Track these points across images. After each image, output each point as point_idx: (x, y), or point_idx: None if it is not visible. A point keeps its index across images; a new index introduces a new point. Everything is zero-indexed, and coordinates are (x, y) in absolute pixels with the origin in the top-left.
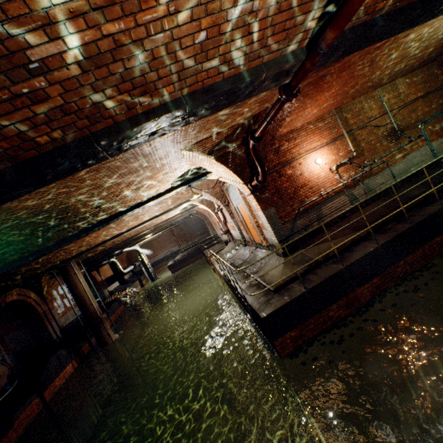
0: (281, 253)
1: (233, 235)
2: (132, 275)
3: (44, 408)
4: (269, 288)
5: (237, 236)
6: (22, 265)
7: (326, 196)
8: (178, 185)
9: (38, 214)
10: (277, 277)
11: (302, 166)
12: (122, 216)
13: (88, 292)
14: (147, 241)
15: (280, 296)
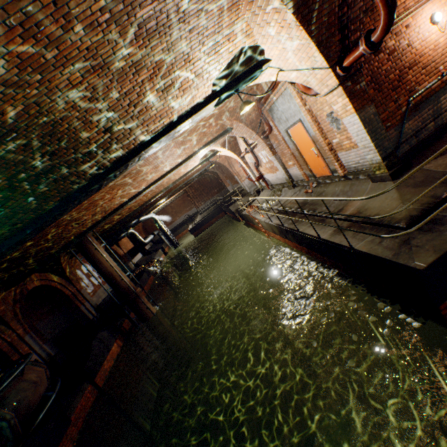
0: (387, 176)
1: (268, 180)
2: (152, 245)
3: (99, 396)
4: (392, 226)
5: (275, 180)
6: (20, 243)
7: (446, 79)
8: (222, 90)
9: (1, 139)
10: (396, 209)
11: (411, 30)
12: (144, 151)
13: (116, 267)
14: (161, 208)
15: (430, 233)
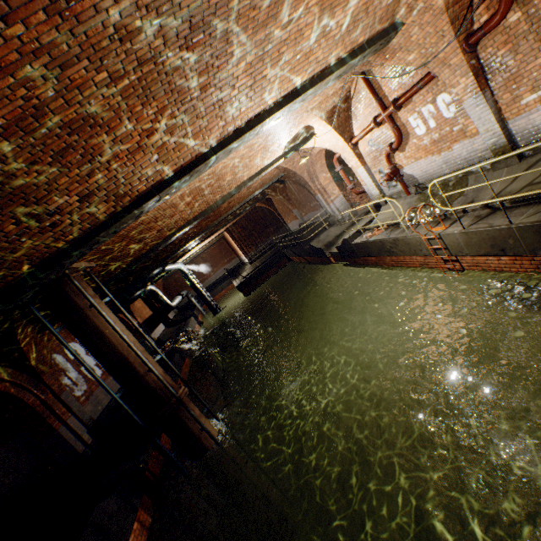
0: None
1: (412, 177)
2: (178, 312)
3: None
4: None
5: (437, 168)
6: None
7: None
8: None
9: None
10: None
11: None
12: None
13: (134, 345)
14: (190, 258)
15: None
